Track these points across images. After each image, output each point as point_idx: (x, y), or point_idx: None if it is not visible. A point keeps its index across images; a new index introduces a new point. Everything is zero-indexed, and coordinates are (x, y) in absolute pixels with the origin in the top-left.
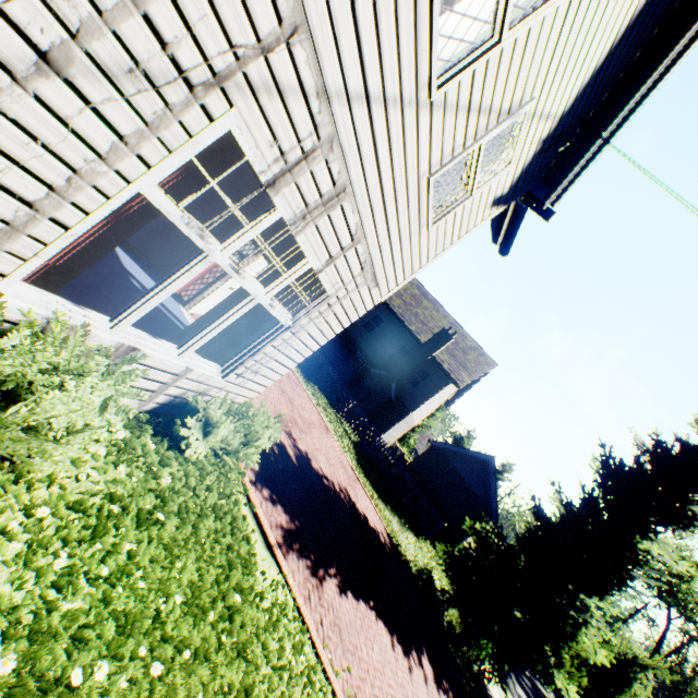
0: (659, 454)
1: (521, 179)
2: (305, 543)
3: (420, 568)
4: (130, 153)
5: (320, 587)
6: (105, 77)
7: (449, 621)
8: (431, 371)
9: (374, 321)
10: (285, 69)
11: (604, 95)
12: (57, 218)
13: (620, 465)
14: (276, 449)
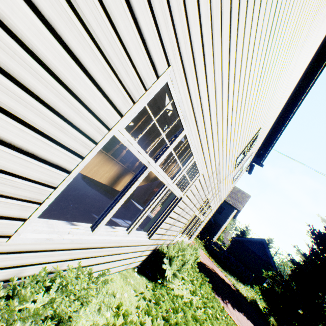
0: None
1: (251, 160)
2: (216, 291)
3: (250, 299)
4: (196, 209)
5: (227, 306)
6: (198, 202)
7: (272, 323)
8: (225, 206)
9: None
10: (216, 185)
11: (267, 137)
12: (185, 223)
13: (318, 232)
14: None
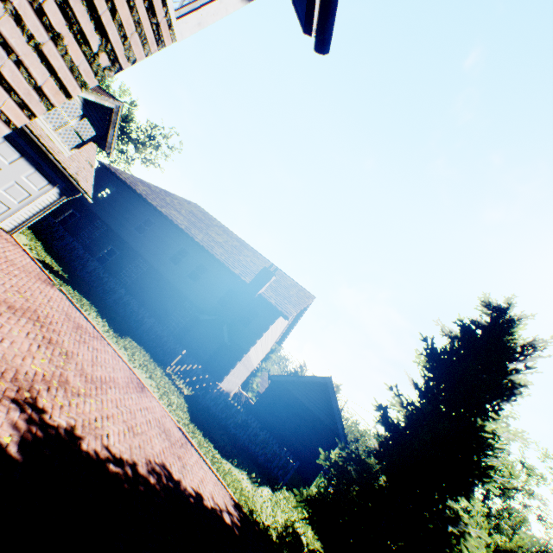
0: (468, 336)
1: None
2: None
3: (282, 530)
4: None
5: None
6: None
7: None
8: (260, 308)
9: (199, 270)
10: None
11: None
12: None
13: (445, 353)
14: None
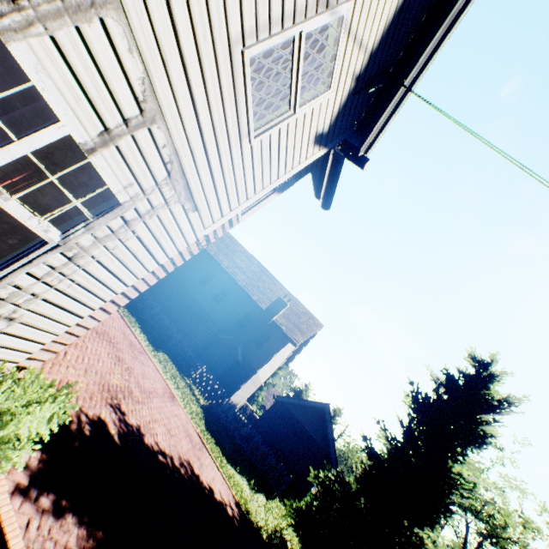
0: (451, 385)
1: (339, 121)
2: None
3: (271, 533)
4: None
5: None
6: None
7: None
8: (272, 333)
9: (222, 293)
10: None
11: (401, 53)
12: None
13: (427, 398)
14: (88, 430)
